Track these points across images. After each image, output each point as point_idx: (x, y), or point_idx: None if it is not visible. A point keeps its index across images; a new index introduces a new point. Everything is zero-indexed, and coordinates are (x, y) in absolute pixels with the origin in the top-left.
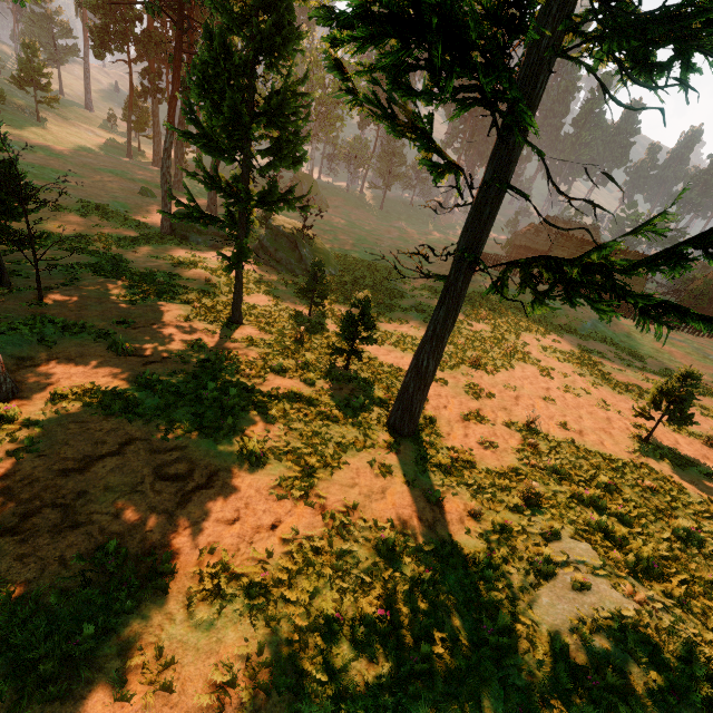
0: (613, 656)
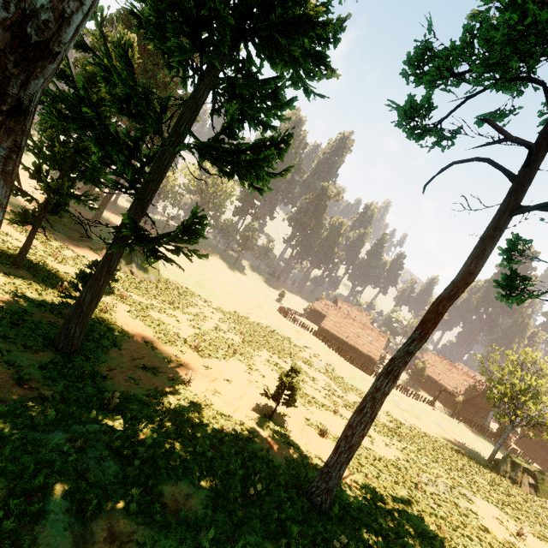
0: None
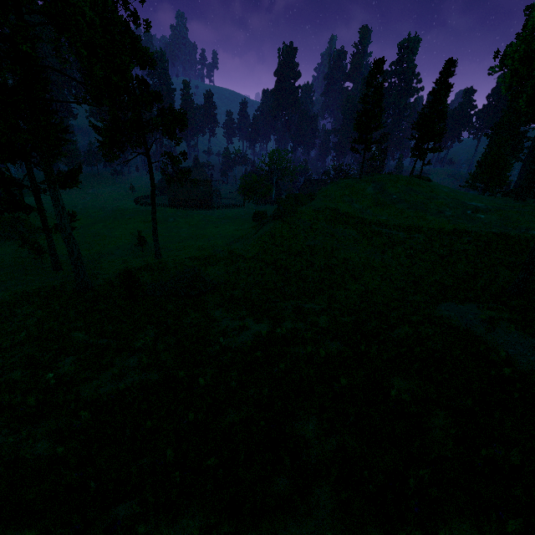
0: None
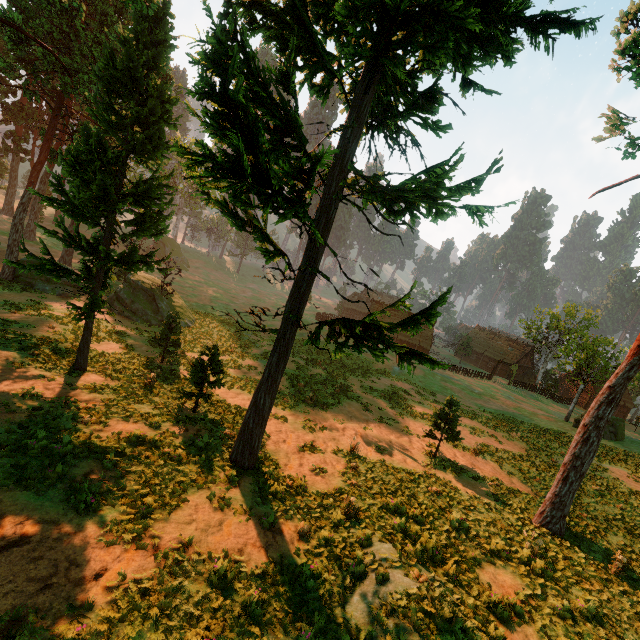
0: (402, 632)
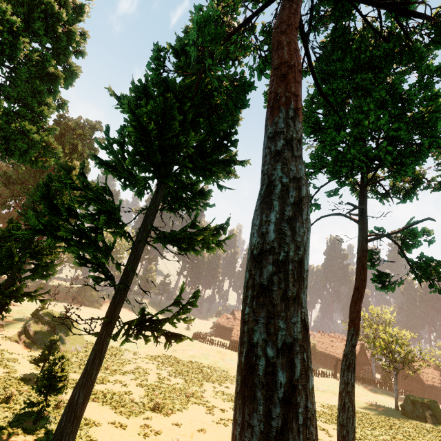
0: None
